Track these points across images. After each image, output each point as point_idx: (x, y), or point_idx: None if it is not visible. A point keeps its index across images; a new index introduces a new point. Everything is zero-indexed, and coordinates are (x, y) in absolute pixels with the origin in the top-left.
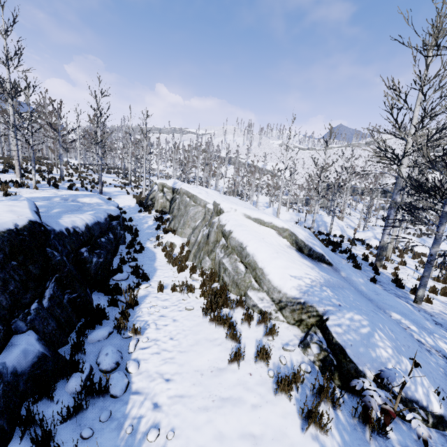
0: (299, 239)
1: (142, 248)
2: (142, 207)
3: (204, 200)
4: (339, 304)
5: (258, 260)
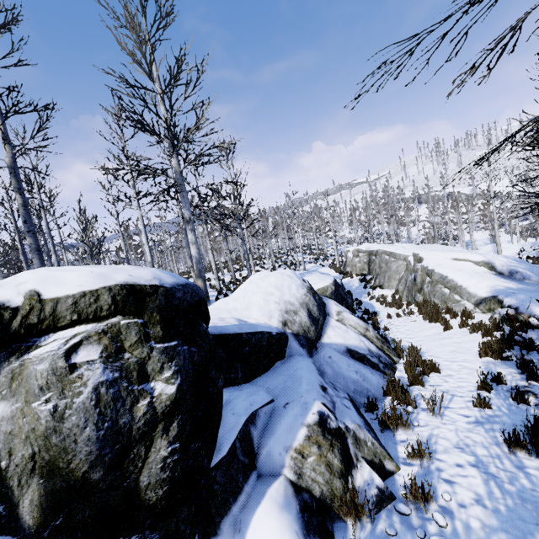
0: (496, 265)
1: (360, 301)
2: (342, 274)
3: (402, 254)
4: (512, 293)
5: (456, 283)
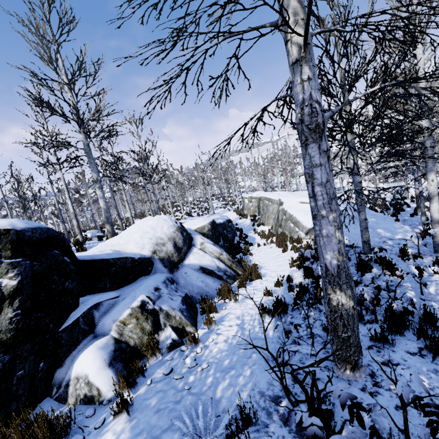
0: None
1: (247, 236)
2: (241, 216)
3: (276, 199)
4: None
5: (296, 219)
